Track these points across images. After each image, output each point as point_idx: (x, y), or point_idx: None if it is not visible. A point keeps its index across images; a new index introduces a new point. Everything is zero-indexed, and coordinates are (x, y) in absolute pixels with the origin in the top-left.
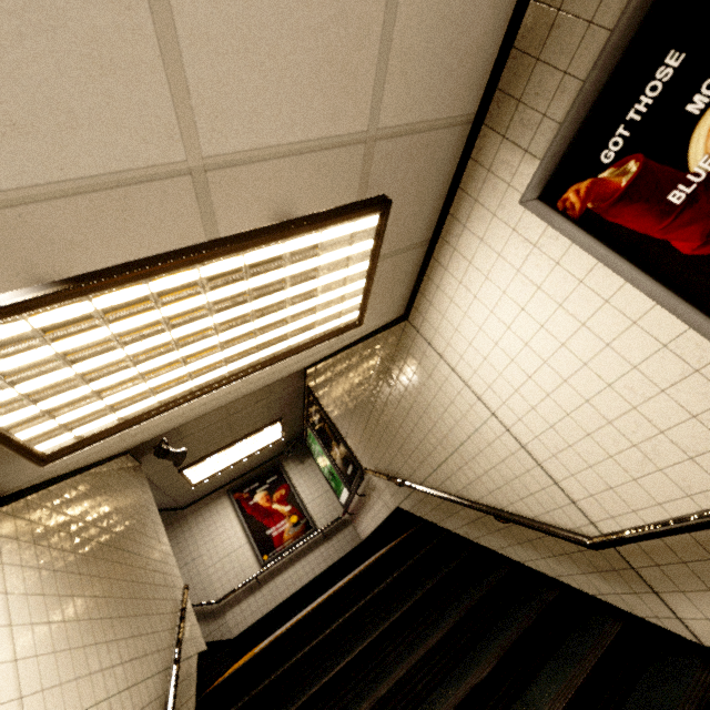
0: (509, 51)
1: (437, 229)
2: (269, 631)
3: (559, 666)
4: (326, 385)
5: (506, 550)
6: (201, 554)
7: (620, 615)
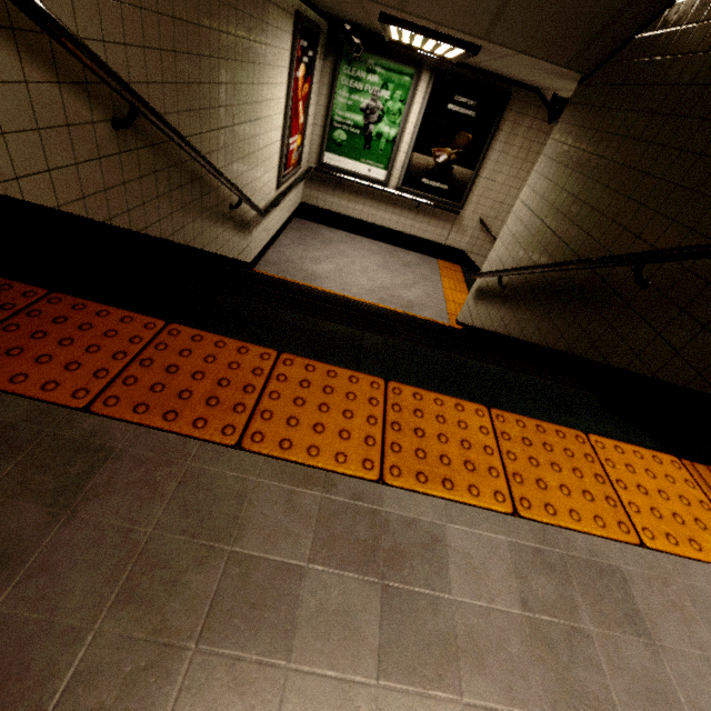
0: None
1: None
2: (255, 262)
3: None
4: (540, 147)
5: None
6: (262, 116)
7: None
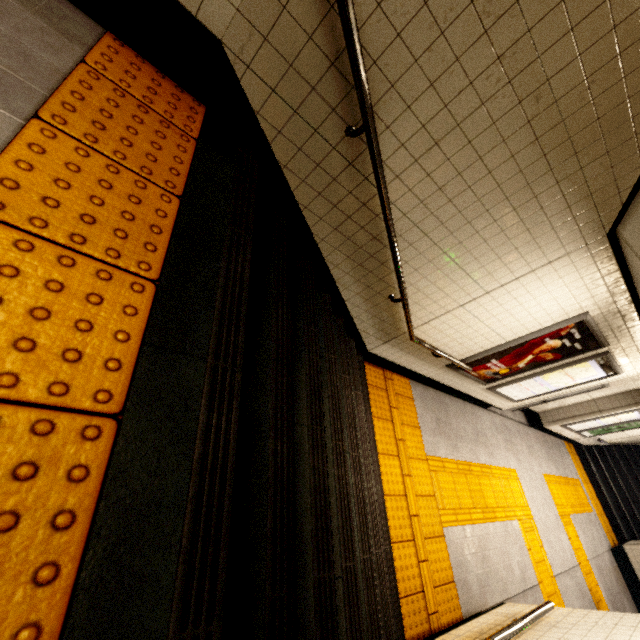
0: (636, 310)
1: (627, 276)
2: None
3: None
4: None
5: (348, 291)
6: None
7: (349, 333)
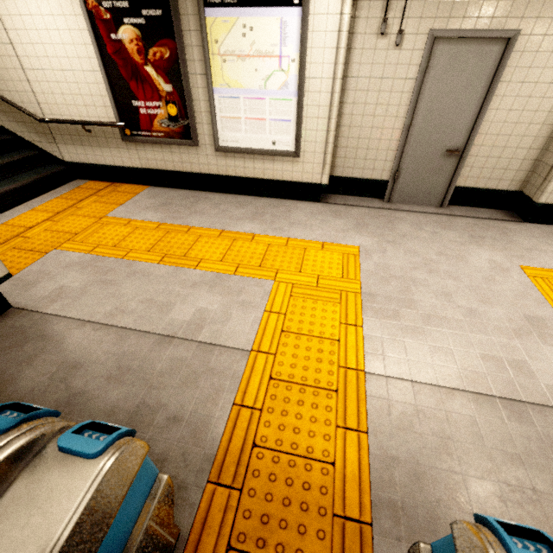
0: None
1: None
2: None
3: (3, 158)
4: None
5: None
6: None
7: (39, 151)
